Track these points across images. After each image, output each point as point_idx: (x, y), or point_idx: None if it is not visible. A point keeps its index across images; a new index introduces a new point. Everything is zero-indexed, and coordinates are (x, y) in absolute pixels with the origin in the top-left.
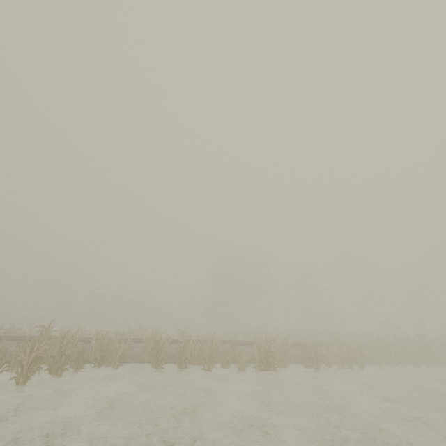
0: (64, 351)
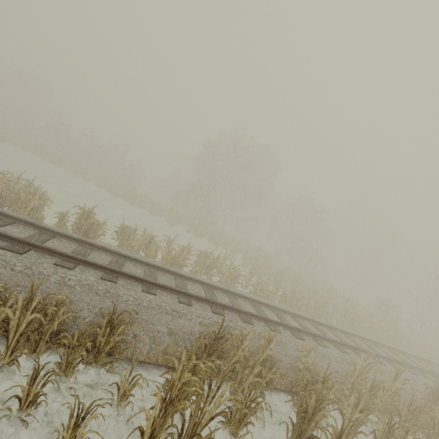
0: None
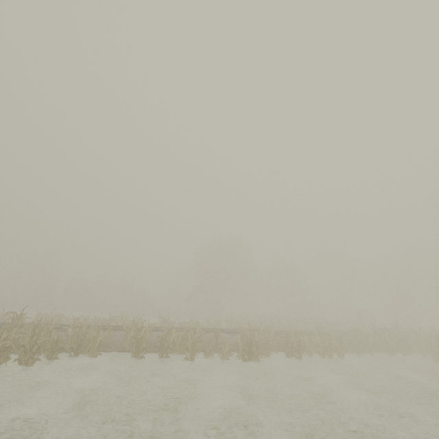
0: (36, 340)
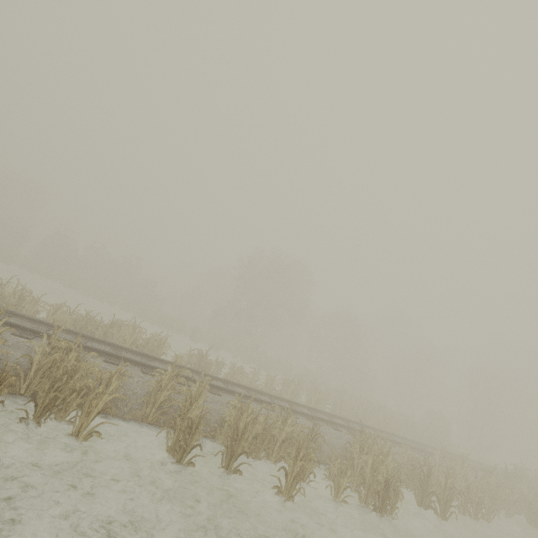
0: None
